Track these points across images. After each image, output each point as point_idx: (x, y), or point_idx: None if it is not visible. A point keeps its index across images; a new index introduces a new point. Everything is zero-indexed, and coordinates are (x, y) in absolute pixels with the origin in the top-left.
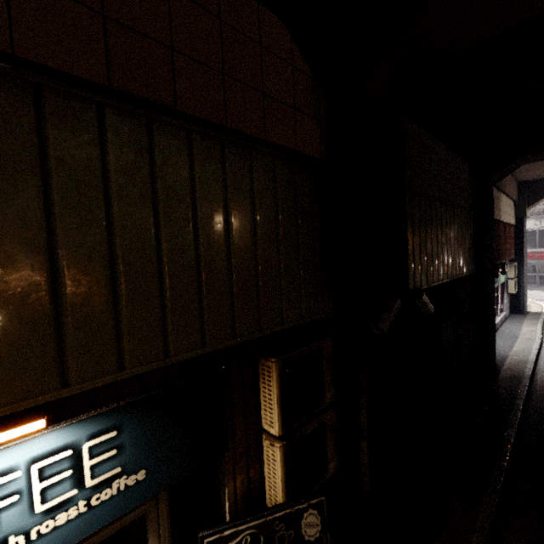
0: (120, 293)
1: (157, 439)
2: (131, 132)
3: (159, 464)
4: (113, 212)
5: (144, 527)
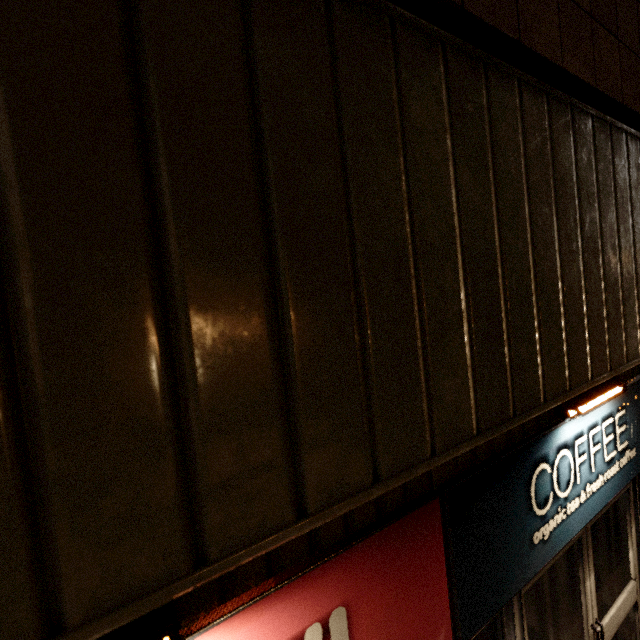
0: (637, 290)
1: (637, 424)
2: (634, 153)
3: (638, 446)
4: (632, 222)
5: (624, 502)
